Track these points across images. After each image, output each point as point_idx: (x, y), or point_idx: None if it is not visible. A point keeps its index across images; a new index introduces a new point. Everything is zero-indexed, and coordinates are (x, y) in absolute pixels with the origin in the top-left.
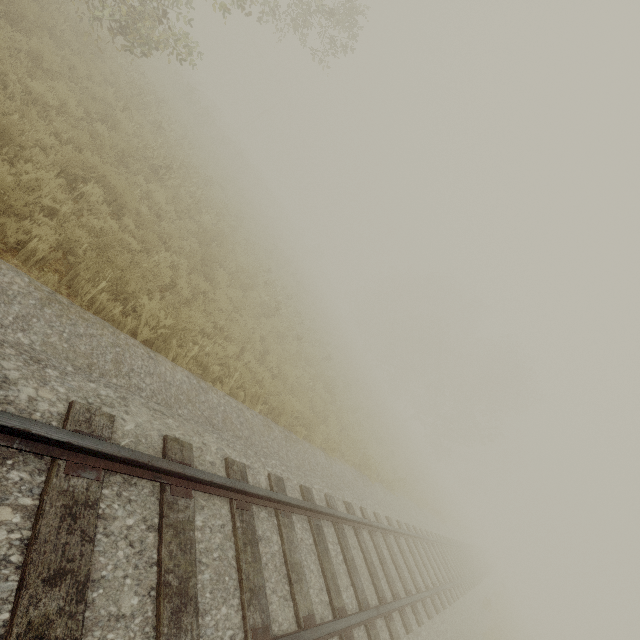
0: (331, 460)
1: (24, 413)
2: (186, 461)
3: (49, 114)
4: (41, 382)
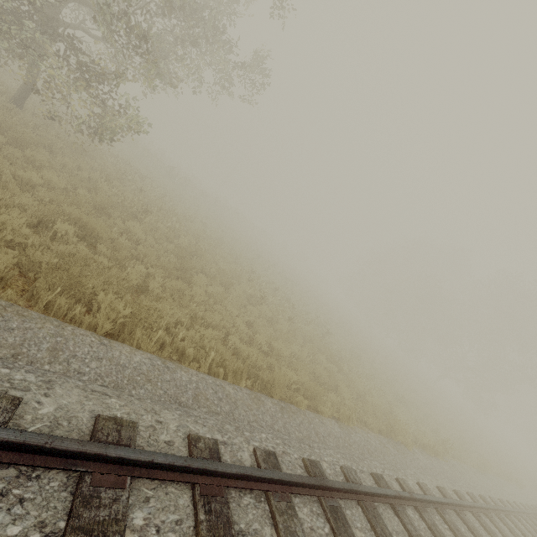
0: (348, 429)
1: None
2: (124, 442)
3: (37, 190)
4: None
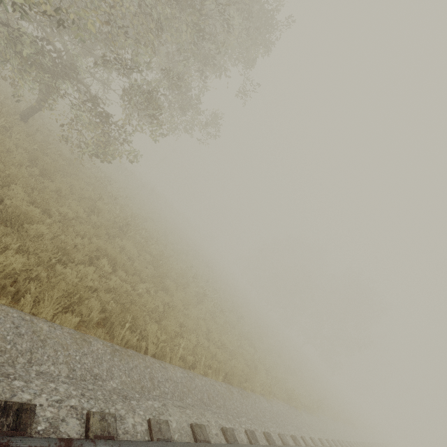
0: (270, 402)
1: (134, 436)
2: (206, 439)
3: (71, 222)
4: (133, 412)
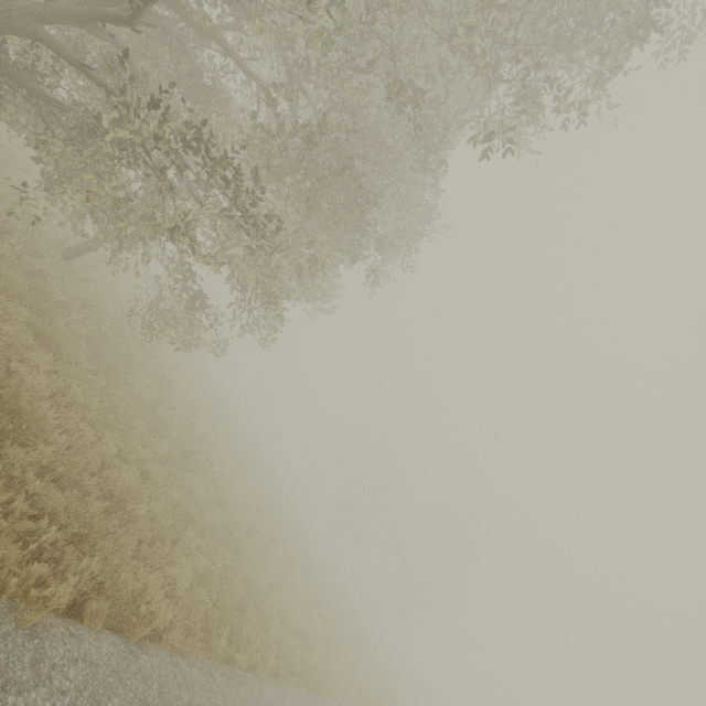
0: None
1: None
2: None
3: (145, 465)
4: None
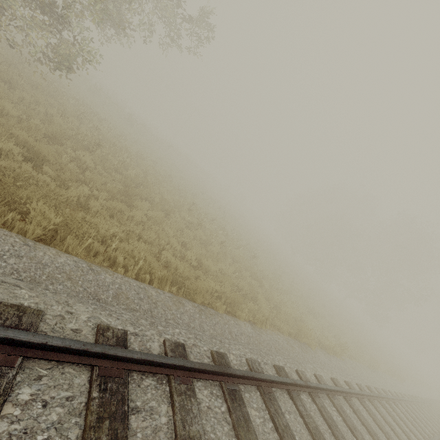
0: (261, 331)
1: None
2: (23, 327)
3: None
4: None
